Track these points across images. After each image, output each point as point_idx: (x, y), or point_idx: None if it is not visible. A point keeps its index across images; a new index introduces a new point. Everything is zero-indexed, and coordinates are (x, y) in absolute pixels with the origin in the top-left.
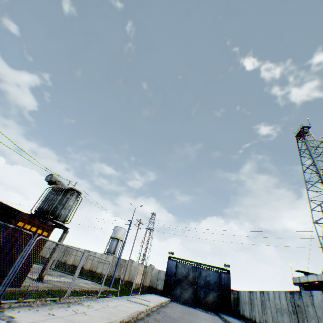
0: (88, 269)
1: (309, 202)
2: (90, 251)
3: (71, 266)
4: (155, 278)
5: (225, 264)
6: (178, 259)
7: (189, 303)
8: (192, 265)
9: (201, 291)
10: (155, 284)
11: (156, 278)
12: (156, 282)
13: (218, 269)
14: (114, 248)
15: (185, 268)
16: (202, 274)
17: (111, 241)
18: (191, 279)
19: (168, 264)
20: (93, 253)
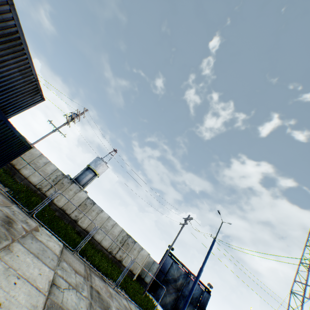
0: (83, 228)
1: (296, 273)
2: (94, 204)
3: (60, 211)
4: (146, 268)
5: (210, 284)
6: (175, 258)
7: (167, 307)
8: (184, 271)
9: (181, 301)
10: (144, 274)
11: (148, 269)
12: (146, 273)
13: (203, 285)
14: (87, 181)
15: (178, 272)
16: (189, 285)
17: (86, 171)
18: (178, 285)
19: (165, 259)
20: (97, 208)
